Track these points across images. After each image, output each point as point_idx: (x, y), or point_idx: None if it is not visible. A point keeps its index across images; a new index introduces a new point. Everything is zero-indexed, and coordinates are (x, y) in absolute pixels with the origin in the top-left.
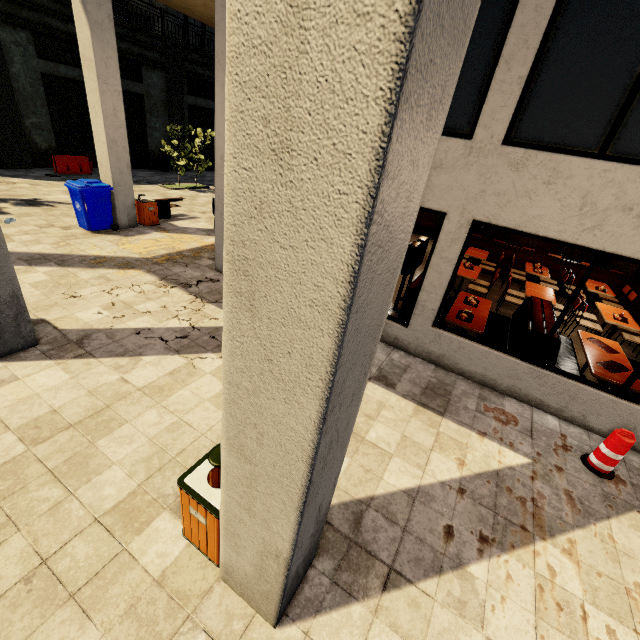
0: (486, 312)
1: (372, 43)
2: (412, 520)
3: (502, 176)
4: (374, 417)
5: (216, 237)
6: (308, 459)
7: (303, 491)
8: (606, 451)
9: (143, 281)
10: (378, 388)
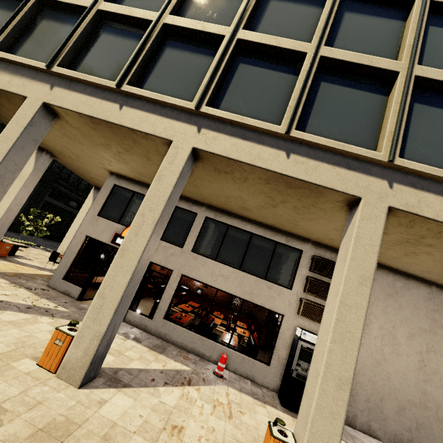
0: (188, 319)
1: (151, 227)
2: (139, 375)
3: (191, 261)
4: (129, 349)
5: (58, 267)
6: (124, 291)
7: (119, 302)
8: (219, 364)
9: (0, 281)
10: (133, 341)
